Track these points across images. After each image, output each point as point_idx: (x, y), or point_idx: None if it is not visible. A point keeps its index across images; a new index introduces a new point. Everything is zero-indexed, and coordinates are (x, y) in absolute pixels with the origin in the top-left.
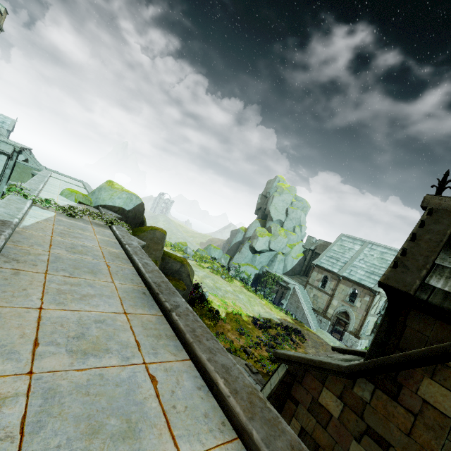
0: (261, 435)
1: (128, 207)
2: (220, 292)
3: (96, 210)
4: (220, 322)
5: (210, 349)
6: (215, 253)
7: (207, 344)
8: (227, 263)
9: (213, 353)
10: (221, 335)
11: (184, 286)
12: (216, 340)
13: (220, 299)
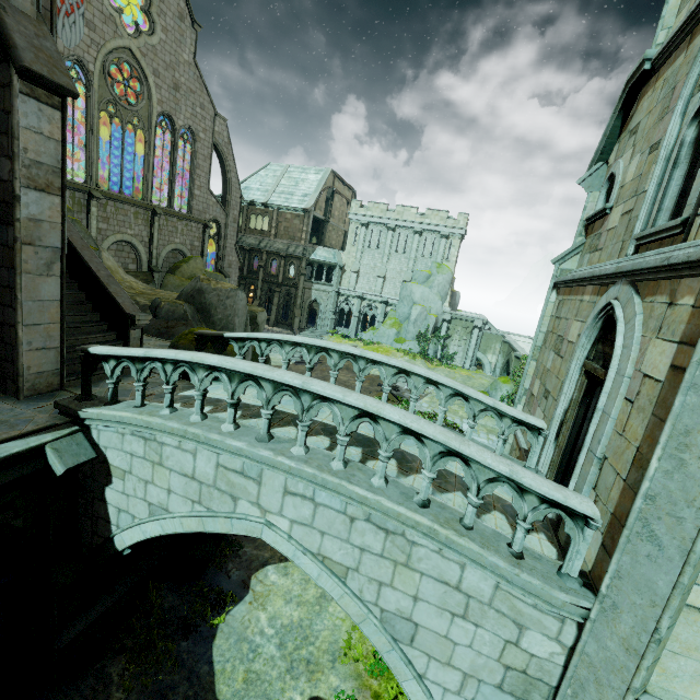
0: None
1: None
2: None
3: None
4: None
5: None
6: None
7: None
8: None
9: None
10: None
11: None
12: None
13: None
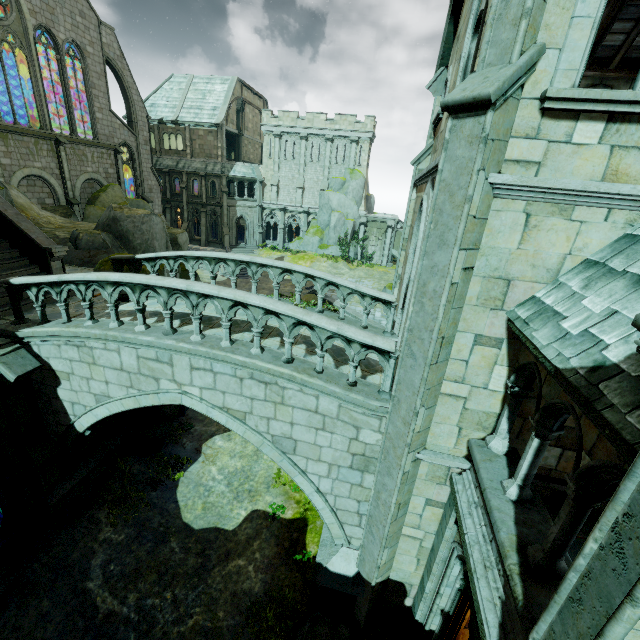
0: None
1: None
2: None
3: None
4: None
5: None
6: None
7: None
8: None
9: None
10: None
11: None
12: None
13: None
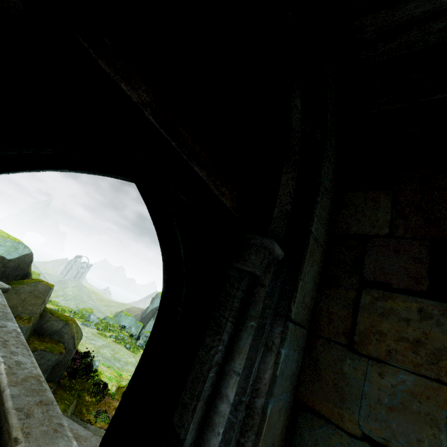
0: (14, 393)
1: (10, 256)
2: (119, 363)
3: None
4: (107, 398)
5: (13, 352)
6: (126, 320)
7: (13, 349)
8: (139, 332)
9: (14, 354)
10: (103, 413)
11: (62, 349)
12: (28, 349)
13: (115, 371)
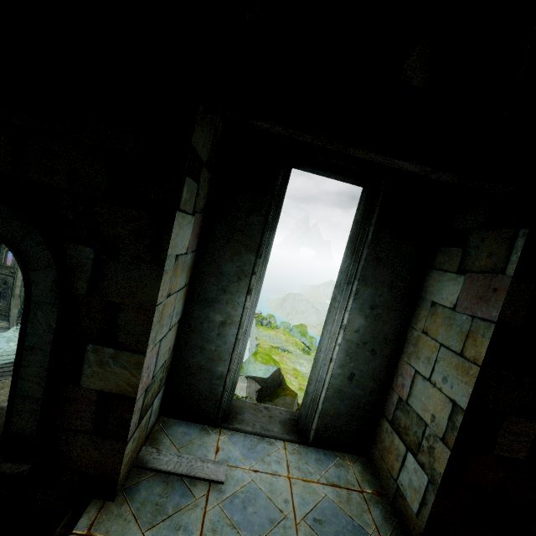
0: None
1: (267, 376)
2: None
3: (246, 380)
4: None
5: None
6: None
7: None
8: None
9: None
10: None
11: None
12: None
13: None
